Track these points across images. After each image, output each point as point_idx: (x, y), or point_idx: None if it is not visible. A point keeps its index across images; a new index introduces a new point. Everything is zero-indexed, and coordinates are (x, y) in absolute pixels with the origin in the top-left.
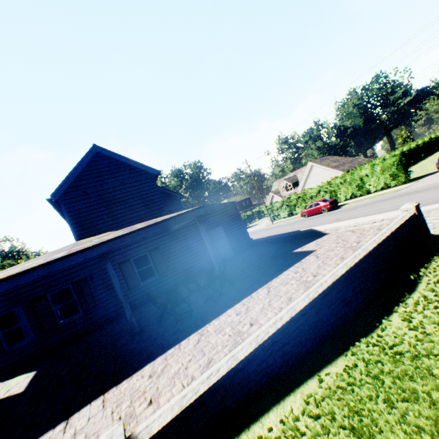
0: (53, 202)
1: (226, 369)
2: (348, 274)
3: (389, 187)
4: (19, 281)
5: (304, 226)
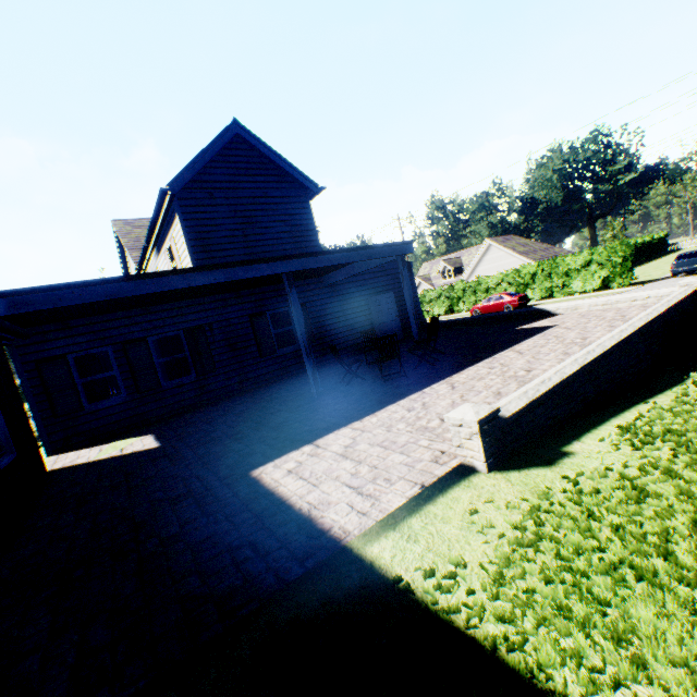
0: (167, 197)
1: (557, 379)
2: (643, 330)
3: (602, 289)
4: (191, 281)
5: None
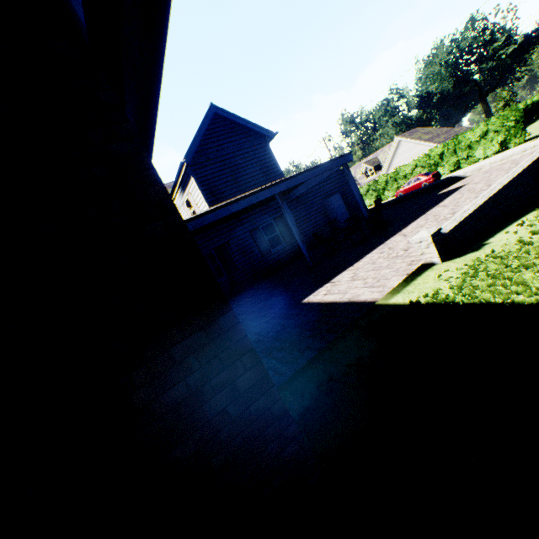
0: (184, 167)
1: (473, 208)
2: (530, 168)
3: (501, 151)
4: (230, 210)
5: None
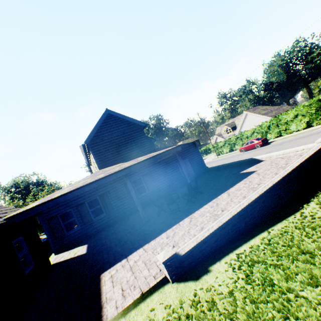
0: (85, 146)
1: (216, 226)
2: (281, 181)
3: (308, 127)
4: (84, 190)
5: (242, 158)
